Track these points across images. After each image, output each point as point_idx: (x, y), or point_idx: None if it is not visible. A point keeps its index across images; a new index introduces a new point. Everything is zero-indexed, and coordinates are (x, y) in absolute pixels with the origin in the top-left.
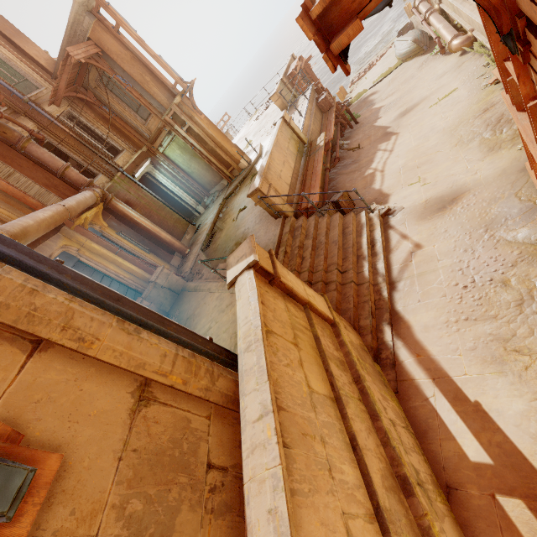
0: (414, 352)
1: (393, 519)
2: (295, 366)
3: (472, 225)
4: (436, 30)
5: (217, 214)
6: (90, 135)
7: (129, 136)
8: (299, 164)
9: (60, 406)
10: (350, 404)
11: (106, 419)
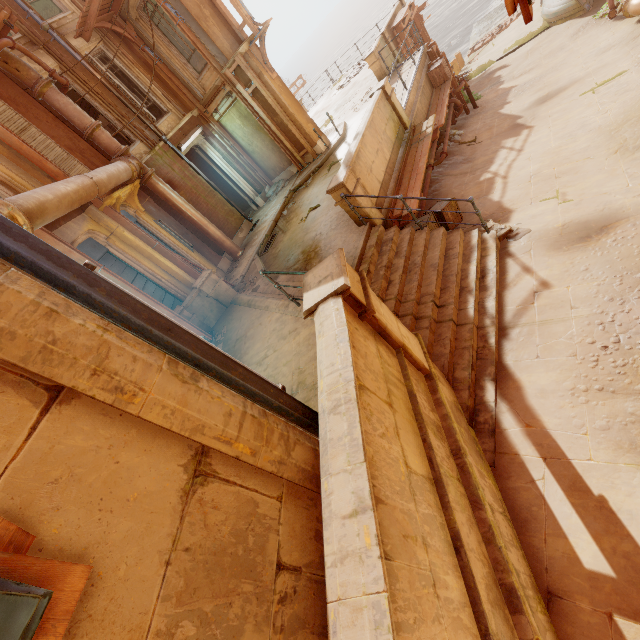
0: (522, 421)
1: None
2: (391, 436)
3: (627, 266)
4: None
5: (281, 210)
6: (126, 86)
7: (177, 93)
8: (395, 156)
9: (88, 487)
10: (449, 486)
11: (149, 506)
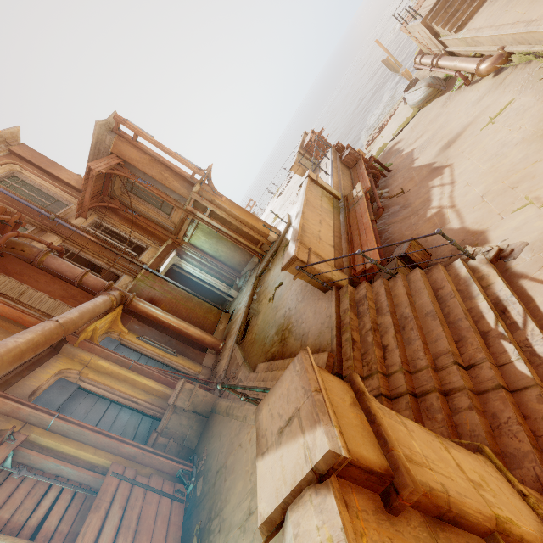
0: None
1: None
2: None
3: None
4: (452, 68)
5: (251, 296)
6: (118, 239)
7: (154, 232)
8: (338, 221)
9: None
10: None
11: None
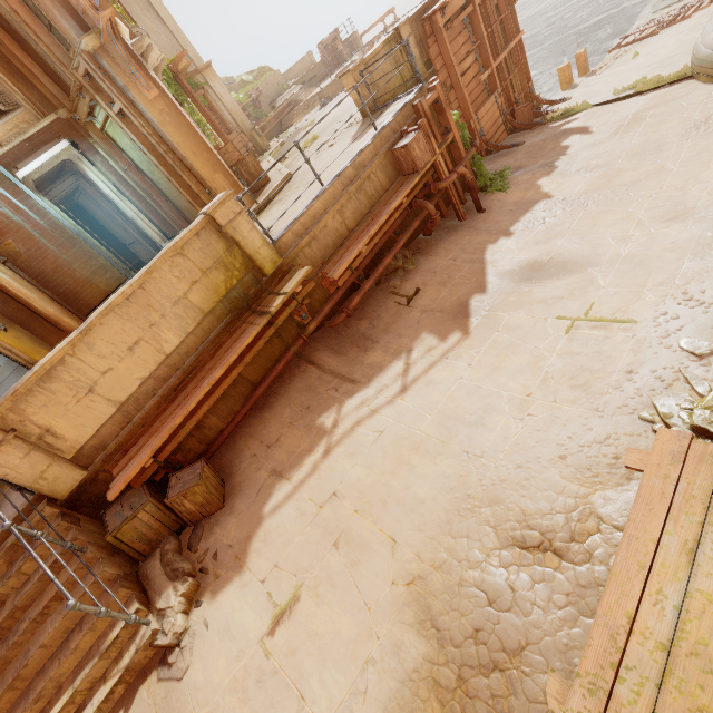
0: None
1: None
2: None
3: None
4: None
5: None
6: None
7: (31, 80)
8: (202, 336)
9: None
10: None
11: None
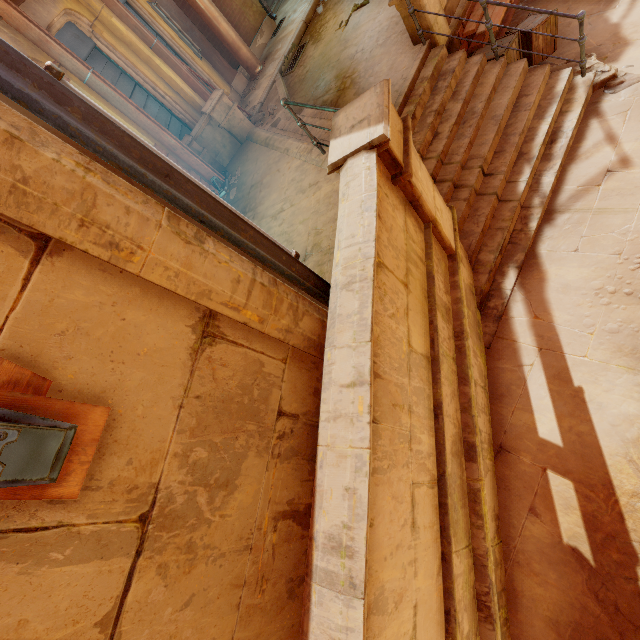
0: (532, 312)
1: (451, 482)
2: (400, 316)
3: None
4: None
5: (314, 4)
6: None
7: None
8: None
9: (96, 341)
10: (444, 364)
11: (160, 360)
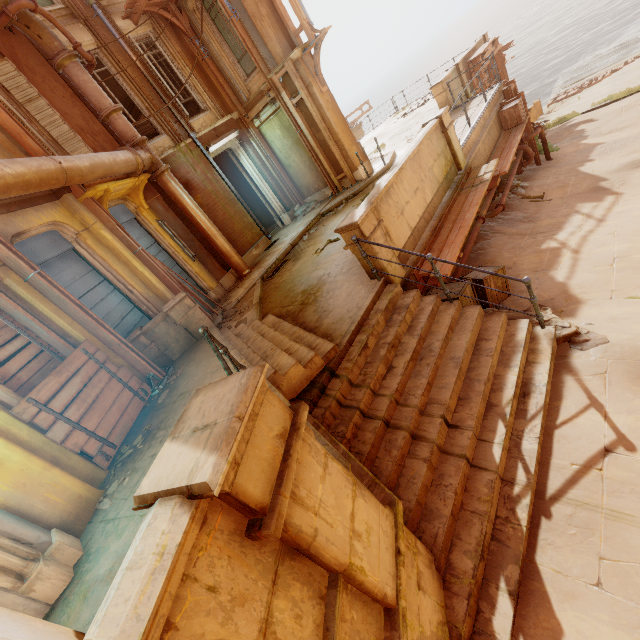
0: None
1: None
2: None
3: None
4: None
5: (302, 234)
6: (172, 78)
7: (220, 92)
8: (439, 199)
9: None
10: None
11: None
